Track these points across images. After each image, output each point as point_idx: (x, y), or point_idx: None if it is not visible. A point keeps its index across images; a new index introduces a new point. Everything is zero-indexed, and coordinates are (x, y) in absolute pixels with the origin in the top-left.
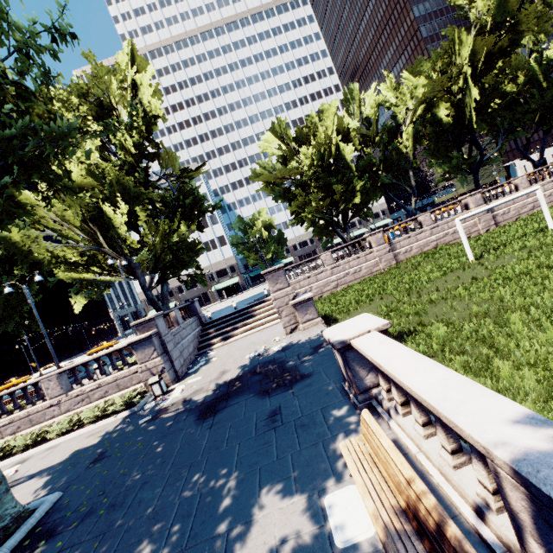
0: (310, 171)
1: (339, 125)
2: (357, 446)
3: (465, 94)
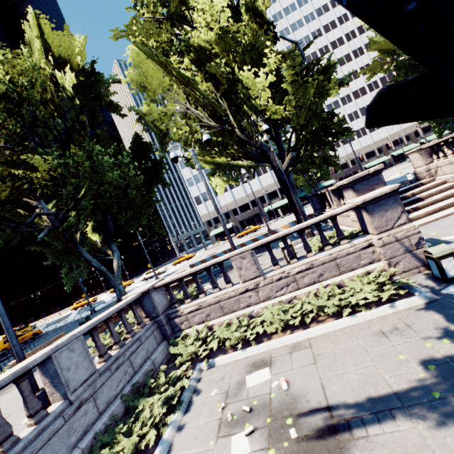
0: None
1: None
2: None
3: None
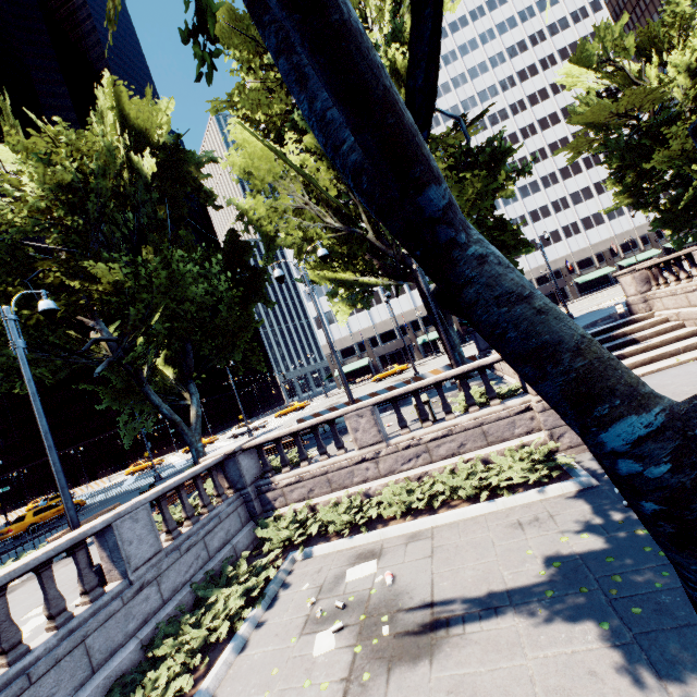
0: None
1: None
2: None
3: None
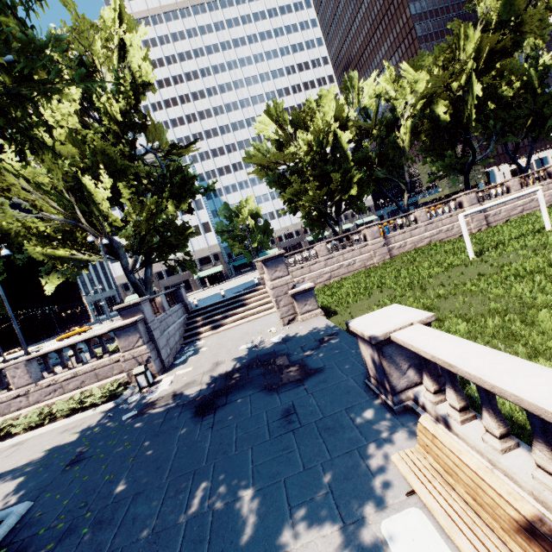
0: (307, 158)
1: (339, 112)
2: (417, 460)
3: (465, 92)
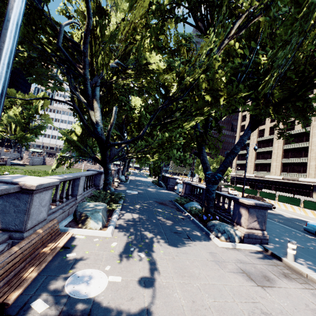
0: None
1: None
2: None
3: None
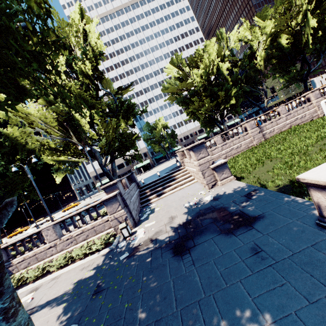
0: (201, 84)
1: (218, 53)
2: None
3: (302, 26)
